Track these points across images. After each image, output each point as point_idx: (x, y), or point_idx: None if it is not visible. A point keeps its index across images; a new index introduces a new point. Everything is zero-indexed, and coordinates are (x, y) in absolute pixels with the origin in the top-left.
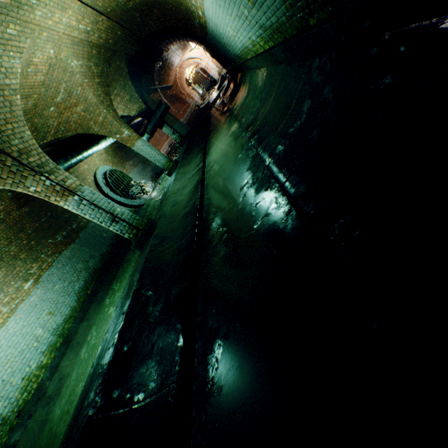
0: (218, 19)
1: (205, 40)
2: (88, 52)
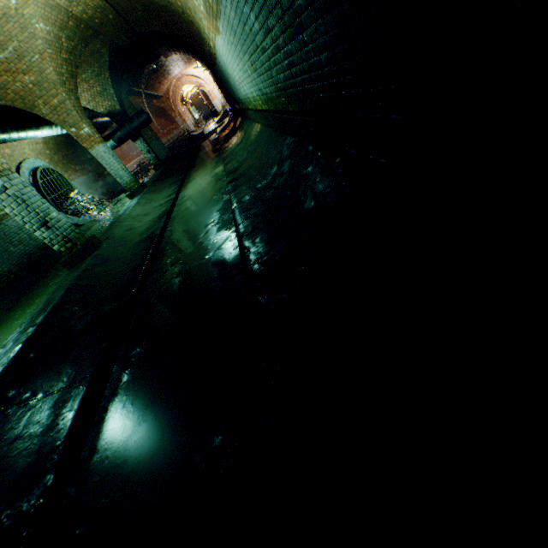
0: (228, 60)
1: (213, 68)
2: (63, 20)
